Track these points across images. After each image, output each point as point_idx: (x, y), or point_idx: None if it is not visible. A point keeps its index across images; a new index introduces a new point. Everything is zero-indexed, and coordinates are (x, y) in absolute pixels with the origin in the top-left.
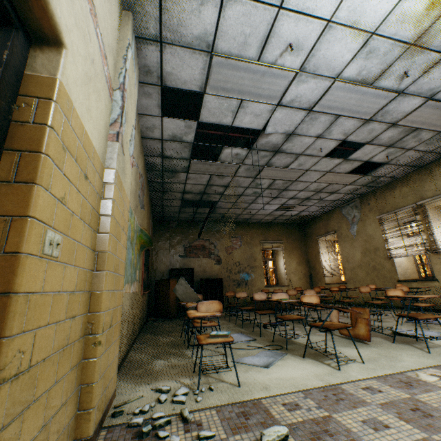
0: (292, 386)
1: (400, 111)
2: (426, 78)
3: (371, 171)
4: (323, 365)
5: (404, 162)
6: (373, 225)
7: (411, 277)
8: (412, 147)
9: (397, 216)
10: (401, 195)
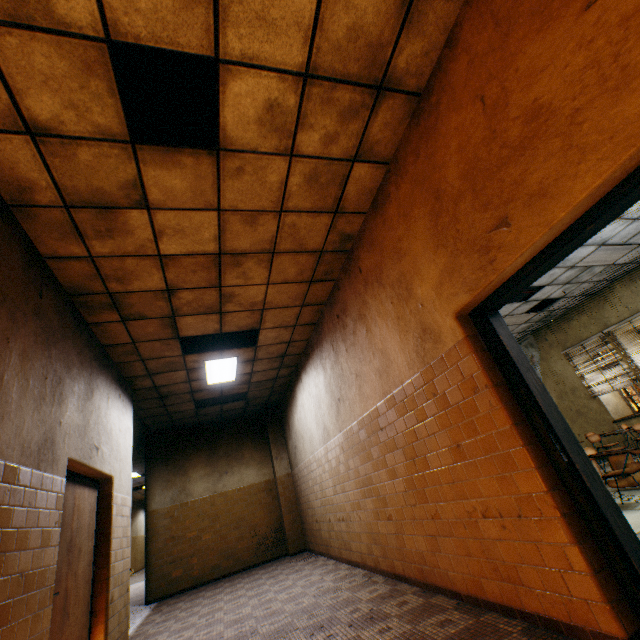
0: (638, 526)
1: (577, 257)
2: (599, 233)
3: (546, 307)
4: (638, 510)
5: (577, 293)
6: (560, 362)
7: (625, 414)
8: (586, 280)
9: (585, 348)
10: (581, 325)
